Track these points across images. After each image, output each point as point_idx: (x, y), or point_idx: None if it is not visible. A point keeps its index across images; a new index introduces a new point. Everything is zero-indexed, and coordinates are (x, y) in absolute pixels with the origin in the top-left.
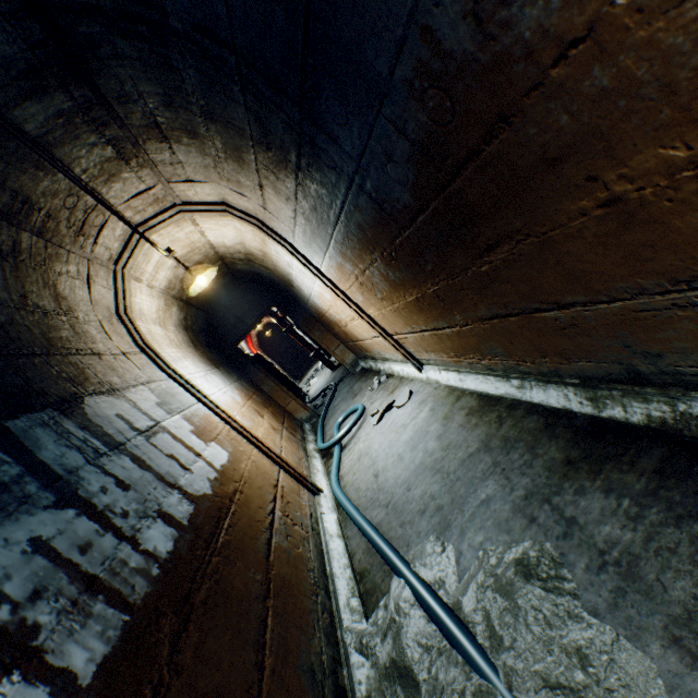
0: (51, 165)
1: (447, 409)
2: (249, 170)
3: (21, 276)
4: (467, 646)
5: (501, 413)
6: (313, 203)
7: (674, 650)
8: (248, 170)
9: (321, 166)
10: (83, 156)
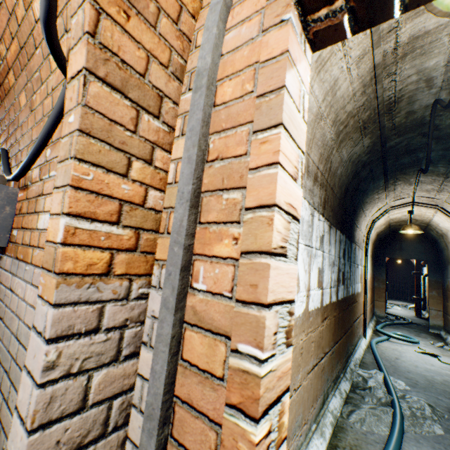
0: (414, 186)
1: None
2: None
3: (371, 204)
4: (392, 389)
5: None
6: None
7: None
8: None
9: None
10: (425, 186)
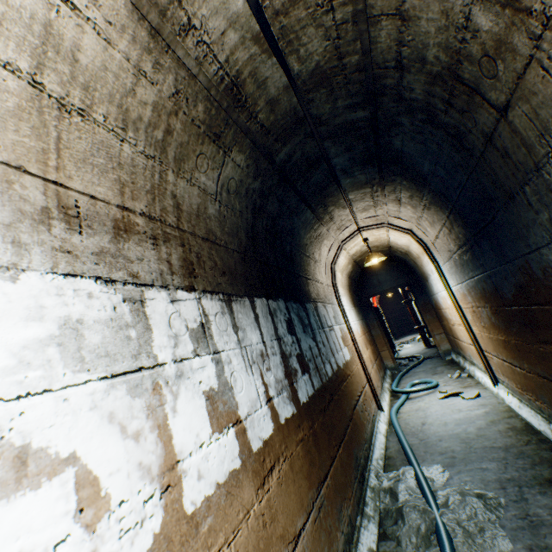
0: (348, 208)
1: (497, 418)
2: (434, 229)
3: (316, 245)
4: (430, 497)
5: (531, 439)
6: (462, 262)
7: (526, 550)
8: (433, 229)
9: (473, 256)
10: (360, 204)
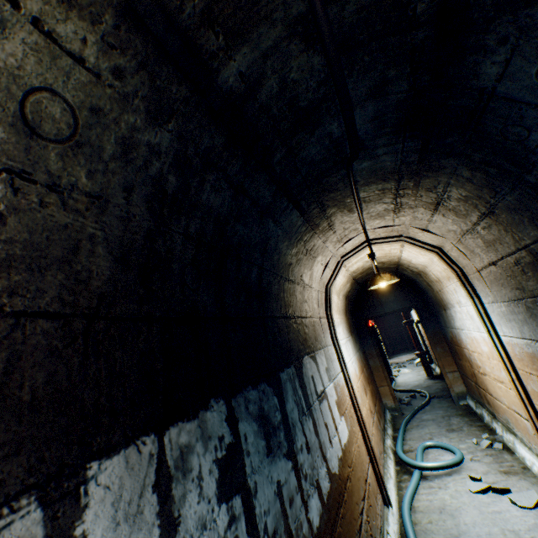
0: (357, 212)
1: None
2: (492, 252)
3: (305, 263)
4: None
5: None
6: None
7: None
8: (491, 251)
9: None
10: (374, 207)
